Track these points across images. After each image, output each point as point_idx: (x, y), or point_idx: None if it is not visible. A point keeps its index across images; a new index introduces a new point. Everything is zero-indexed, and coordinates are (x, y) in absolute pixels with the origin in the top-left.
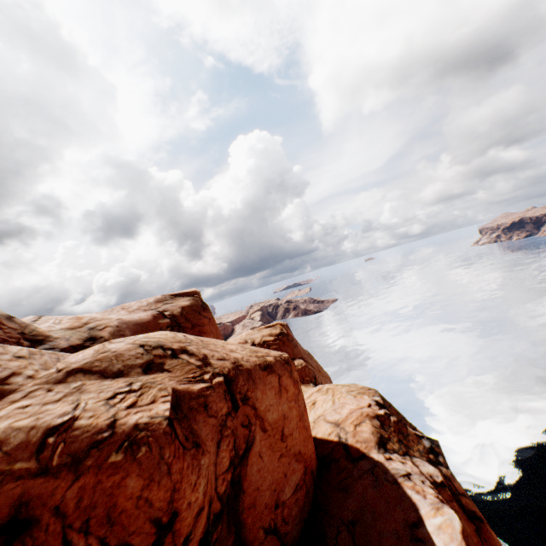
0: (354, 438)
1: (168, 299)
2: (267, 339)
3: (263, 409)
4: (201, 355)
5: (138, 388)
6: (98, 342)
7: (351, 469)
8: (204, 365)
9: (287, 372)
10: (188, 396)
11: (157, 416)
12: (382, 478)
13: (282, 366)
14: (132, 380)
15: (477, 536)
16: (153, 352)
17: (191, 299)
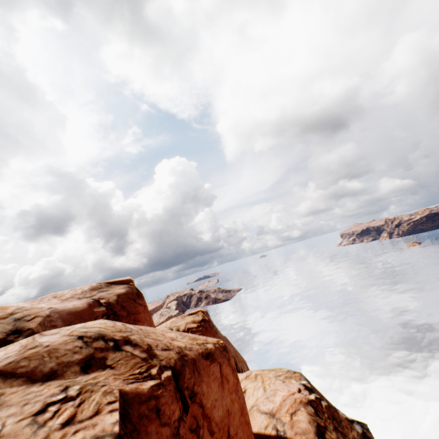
0: (292, 430)
1: (103, 286)
2: (191, 325)
3: (209, 405)
4: (145, 345)
5: (76, 394)
6: (24, 335)
7: None
8: (149, 357)
9: (225, 359)
10: (137, 399)
11: (104, 435)
12: None
13: (221, 353)
14: (68, 382)
15: None
16: (93, 345)
17: (126, 287)
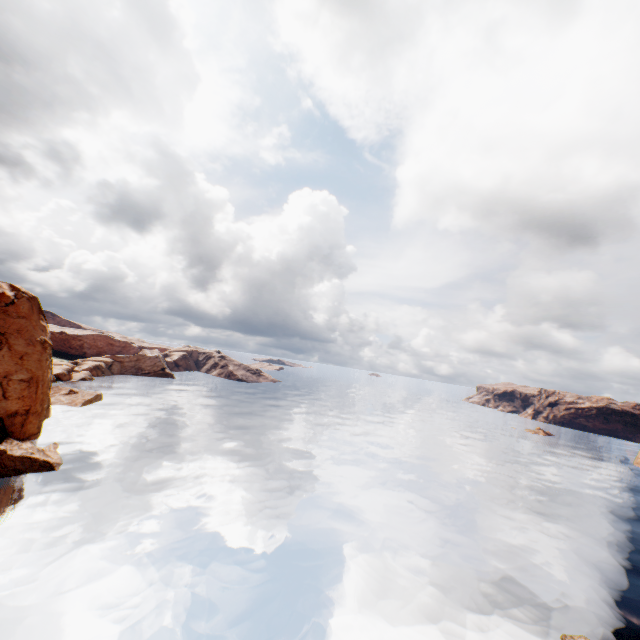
0: None
1: None
2: None
3: None
4: None
5: None
6: None
7: None
8: None
9: None
10: None
11: None
12: None
13: None
14: None
15: None
16: None
17: None
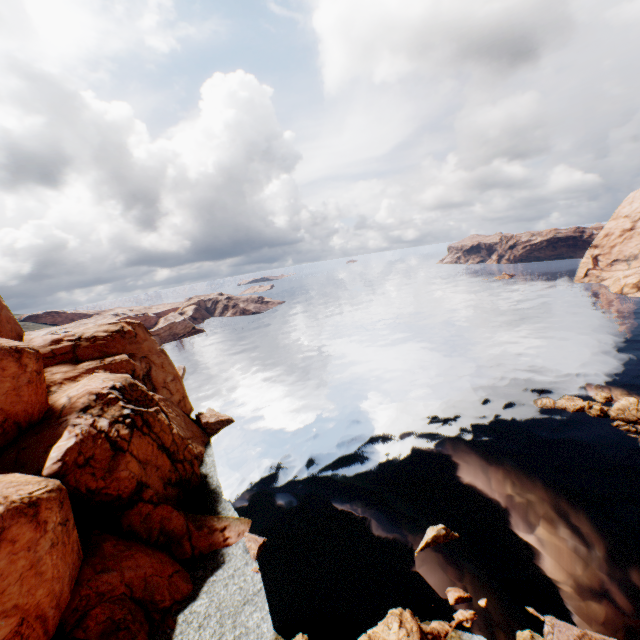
0: (71, 406)
1: None
2: (100, 334)
3: None
4: None
5: None
6: None
7: (53, 423)
8: None
9: (13, 358)
10: None
11: None
12: (63, 426)
13: (9, 353)
14: None
15: (112, 457)
16: None
17: None
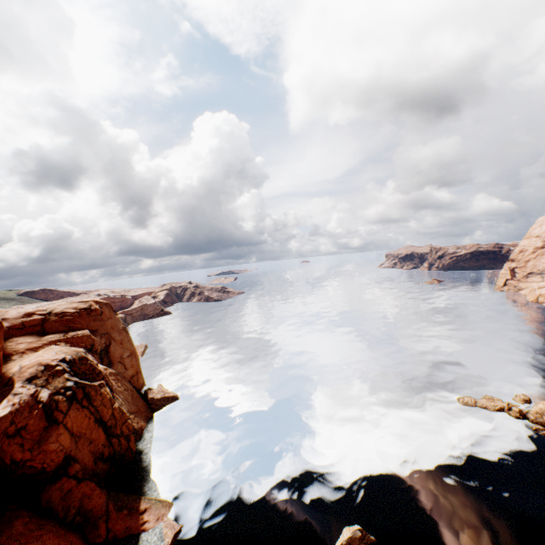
0: (19, 375)
1: None
2: (69, 310)
3: None
4: None
5: None
6: None
7: None
8: None
9: None
10: None
11: None
12: (5, 394)
13: None
14: None
15: (45, 429)
16: None
17: None
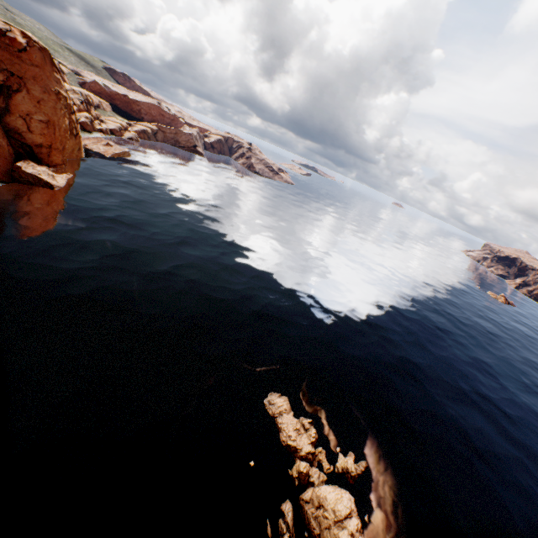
0: None
1: None
2: None
3: None
4: None
5: None
6: None
7: None
8: None
9: None
10: None
11: None
12: None
13: None
14: None
15: None
16: None
17: None
